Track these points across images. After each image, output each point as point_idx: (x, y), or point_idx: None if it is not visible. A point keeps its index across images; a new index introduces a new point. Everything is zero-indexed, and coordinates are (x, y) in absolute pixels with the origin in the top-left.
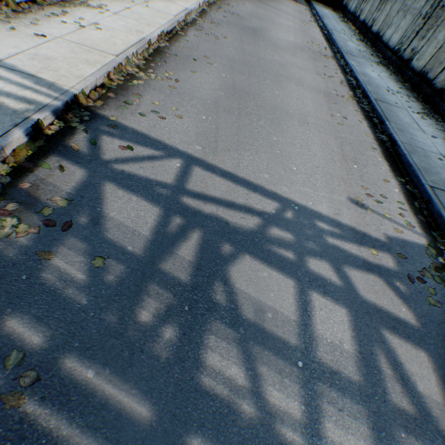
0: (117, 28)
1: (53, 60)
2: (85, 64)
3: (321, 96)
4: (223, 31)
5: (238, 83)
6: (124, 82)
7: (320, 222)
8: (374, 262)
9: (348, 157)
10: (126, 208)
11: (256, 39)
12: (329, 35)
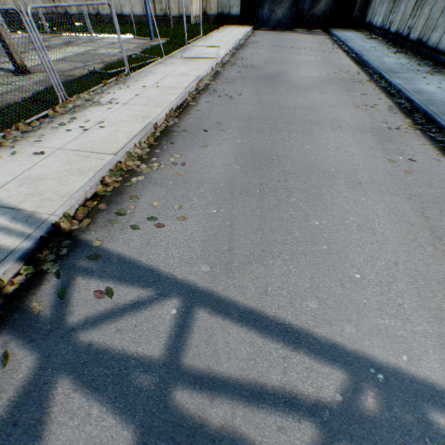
0: (123, 119)
1: (43, 180)
2: (78, 174)
3: (368, 136)
4: (237, 87)
5: (258, 146)
6: (121, 183)
7: (436, 411)
8: None
9: (440, 230)
10: (77, 442)
11: (274, 85)
12: (357, 57)
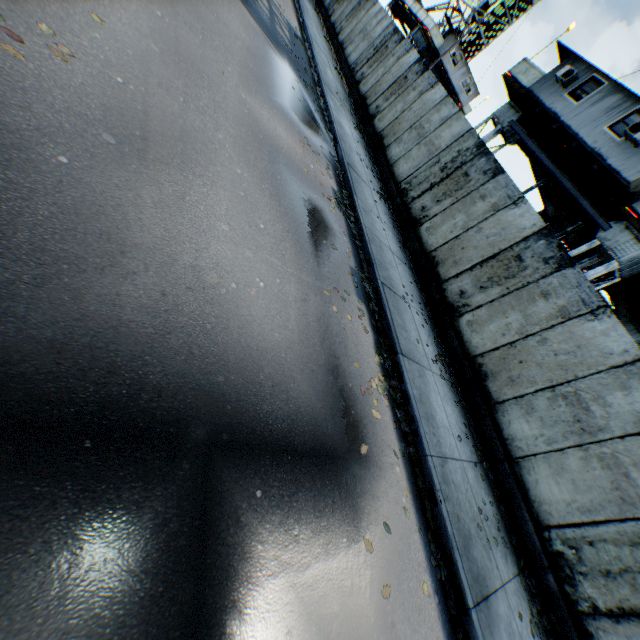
0: None
1: None
2: None
3: None
4: None
5: None
6: None
7: None
8: (280, 16)
9: None
10: None
11: None
12: None
